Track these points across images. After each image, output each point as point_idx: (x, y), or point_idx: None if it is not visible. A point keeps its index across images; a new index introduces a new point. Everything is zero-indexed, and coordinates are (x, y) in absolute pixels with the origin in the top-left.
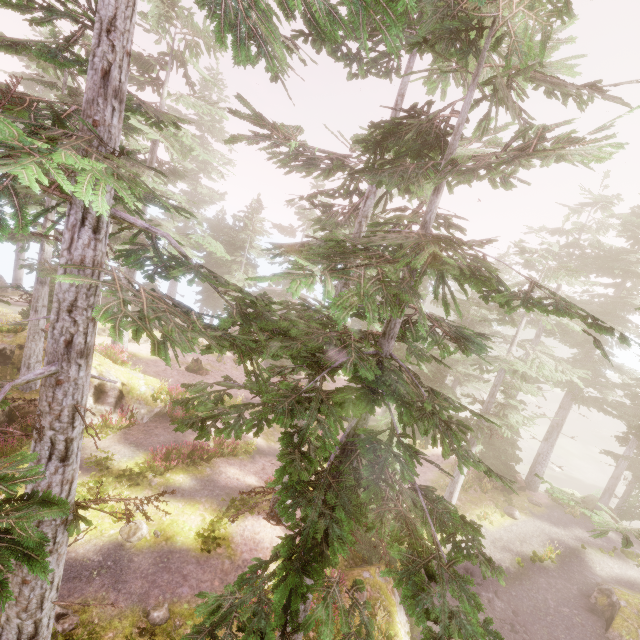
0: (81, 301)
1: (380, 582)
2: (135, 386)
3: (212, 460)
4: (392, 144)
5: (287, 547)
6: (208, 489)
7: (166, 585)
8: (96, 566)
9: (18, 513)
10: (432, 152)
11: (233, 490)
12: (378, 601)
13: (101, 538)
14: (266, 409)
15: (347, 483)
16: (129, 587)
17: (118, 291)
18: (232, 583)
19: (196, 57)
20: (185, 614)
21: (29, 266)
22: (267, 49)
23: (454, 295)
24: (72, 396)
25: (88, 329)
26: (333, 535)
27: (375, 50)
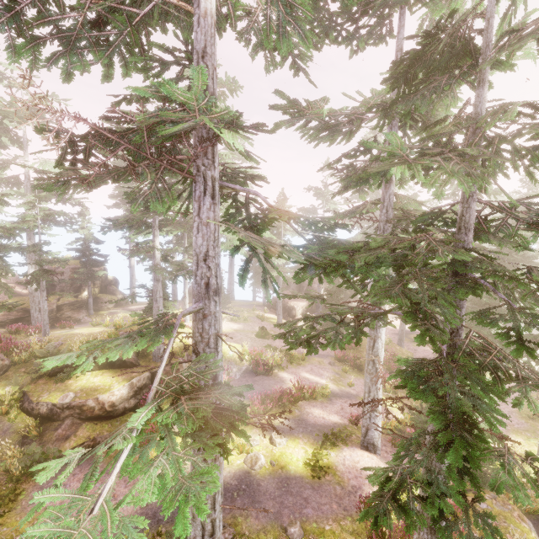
0: (211, 251)
1: (502, 511)
2: (225, 351)
3: (297, 403)
4: (419, 69)
5: (438, 420)
6: (301, 427)
7: (292, 506)
8: (234, 489)
9: (218, 390)
10: (458, 63)
11: (322, 427)
12: (507, 531)
13: (232, 467)
14: (357, 324)
15: (469, 368)
16: (264, 506)
17: (239, 231)
18: (348, 507)
19: (223, 102)
20: (316, 532)
21: (149, 269)
22: (303, 32)
23: (534, 165)
24: (214, 326)
25: (217, 273)
26: (480, 409)
27: (368, 25)
